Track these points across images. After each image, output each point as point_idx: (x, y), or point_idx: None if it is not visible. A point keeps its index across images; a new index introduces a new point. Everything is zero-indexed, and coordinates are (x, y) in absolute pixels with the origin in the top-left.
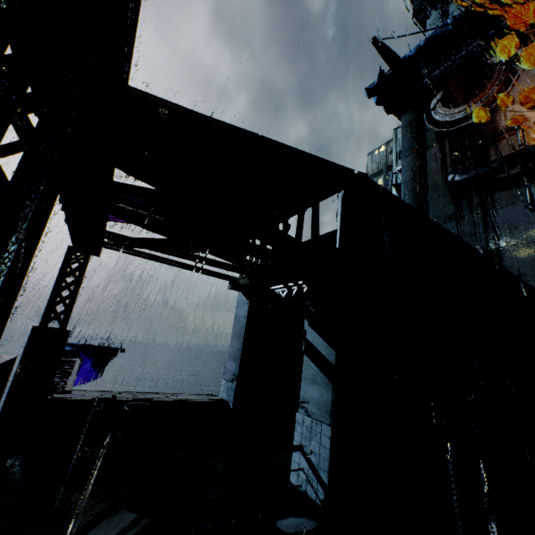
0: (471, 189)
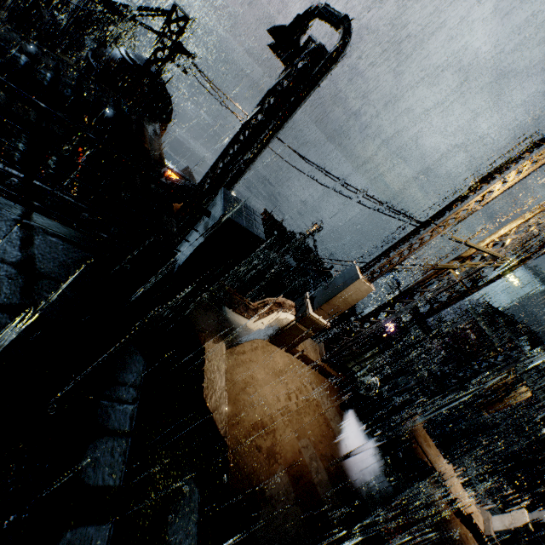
0: None
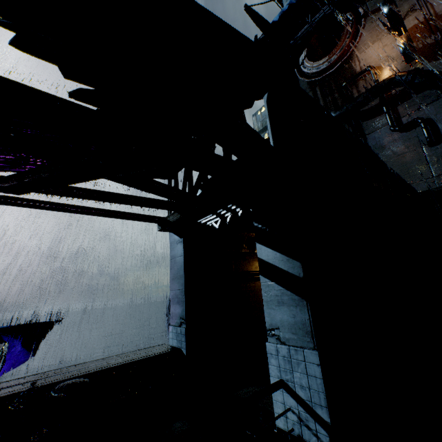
0: (343, 123)
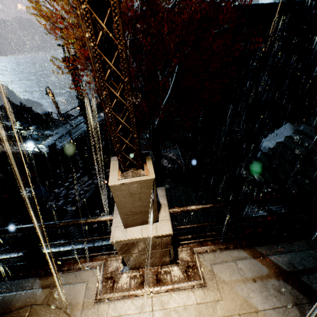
0: None
